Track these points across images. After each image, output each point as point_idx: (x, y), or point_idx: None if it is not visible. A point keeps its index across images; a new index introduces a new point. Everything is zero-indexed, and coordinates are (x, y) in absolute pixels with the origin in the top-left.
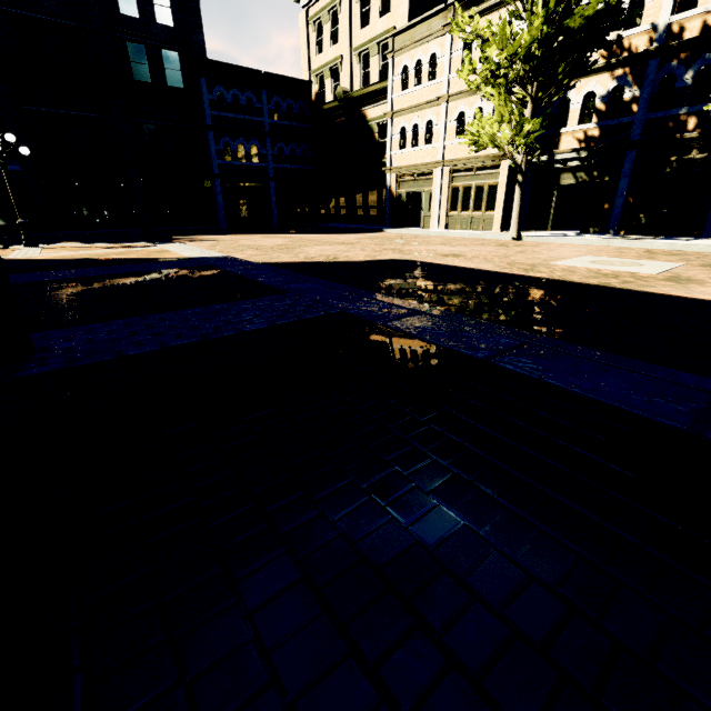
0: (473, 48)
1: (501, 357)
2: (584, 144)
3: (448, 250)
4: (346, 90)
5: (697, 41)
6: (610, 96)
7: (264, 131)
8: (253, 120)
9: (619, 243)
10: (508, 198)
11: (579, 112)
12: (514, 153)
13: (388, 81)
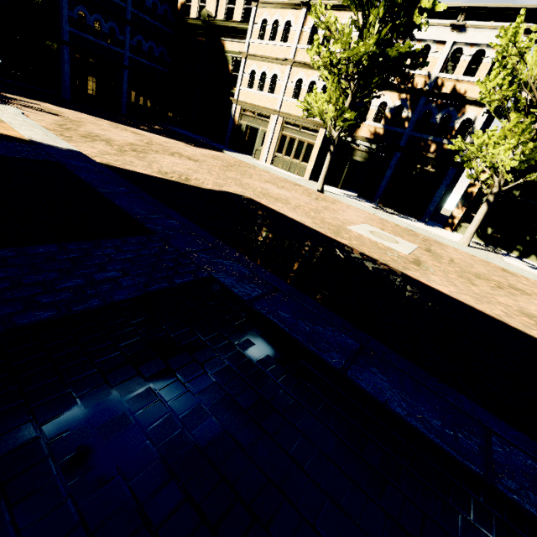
0: (319, 32)
1: (352, 367)
2: (373, 137)
3: (277, 192)
4: (210, 15)
5: (448, 96)
6: (395, 110)
7: (126, 18)
8: (115, 2)
9: (381, 215)
10: (319, 157)
11: (375, 113)
12: (332, 129)
13: (249, 25)
